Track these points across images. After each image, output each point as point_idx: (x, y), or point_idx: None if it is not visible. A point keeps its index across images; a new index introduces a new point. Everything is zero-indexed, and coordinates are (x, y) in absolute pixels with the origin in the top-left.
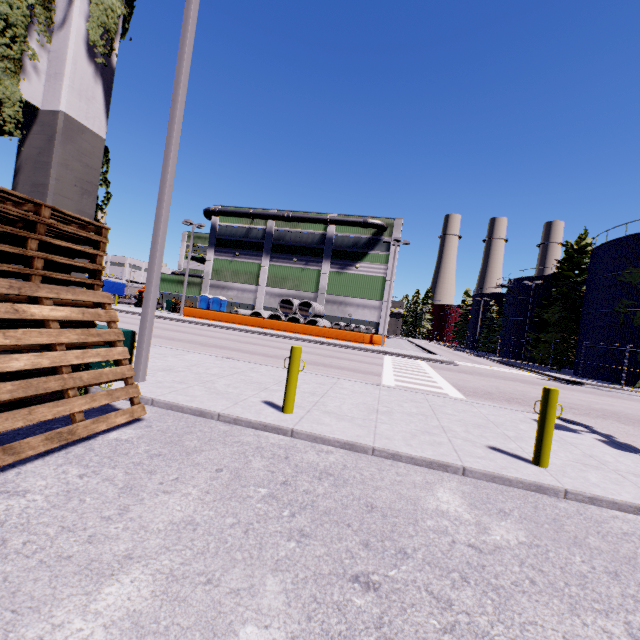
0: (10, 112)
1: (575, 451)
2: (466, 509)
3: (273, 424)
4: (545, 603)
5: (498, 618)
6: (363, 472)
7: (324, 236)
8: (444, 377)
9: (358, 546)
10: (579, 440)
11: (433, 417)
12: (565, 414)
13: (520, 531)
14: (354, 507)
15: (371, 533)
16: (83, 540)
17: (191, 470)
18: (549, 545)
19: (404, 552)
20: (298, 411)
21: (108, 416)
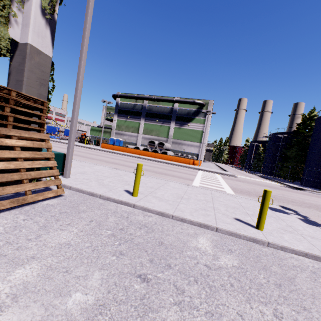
0: (4, 44)
1: (282, 223)
2: (211, 248)
3: (125, 201)
4: (234, 296)
5: (206, 300)
6: (164, 226)
7: (172, 109)
8: (227, 183)
9: (147, 261)
10: (287, 218)
11: (211, 202)
12: (287, 204)
13: (236, 260)
14: (152, 243)
15: (156, 255)
16: (14, 248)
17: (77, 220)
18: (249, 268)
19: (169, 266)
20: (140, 195)
21: (44, 193)
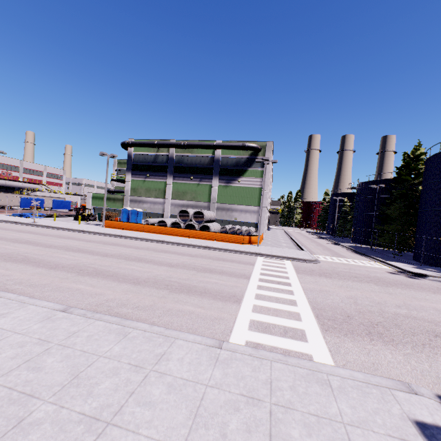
0: None
1: None
2: None
3: None
4: None
5: None
6: None
7: (213, 158)
8: (305, 289)
9: None
10: None
11: None
12: (435, 356)
13: None
14: None
15: None
16: None
17: None
18: None
19: None
20: None
21: None
